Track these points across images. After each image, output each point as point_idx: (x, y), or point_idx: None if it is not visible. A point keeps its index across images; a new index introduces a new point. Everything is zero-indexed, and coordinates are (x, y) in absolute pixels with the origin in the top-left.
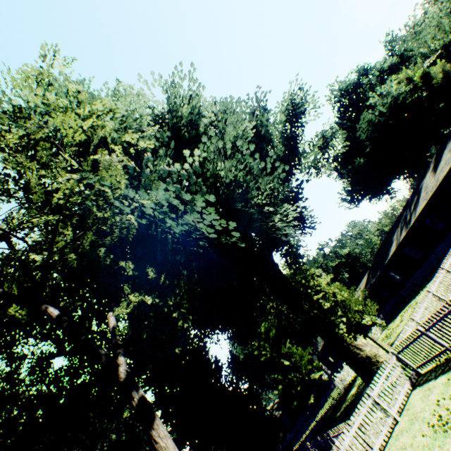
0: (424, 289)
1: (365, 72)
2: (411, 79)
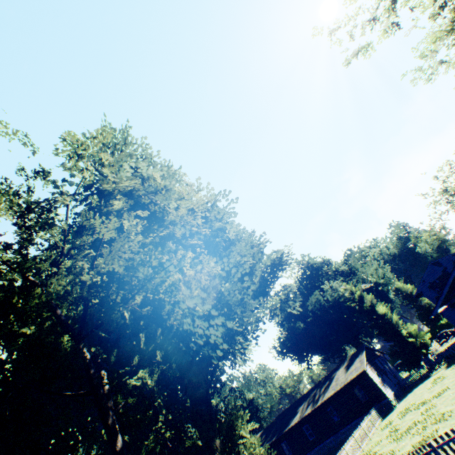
0: None
1: (328, 263)
2: (352, 292)
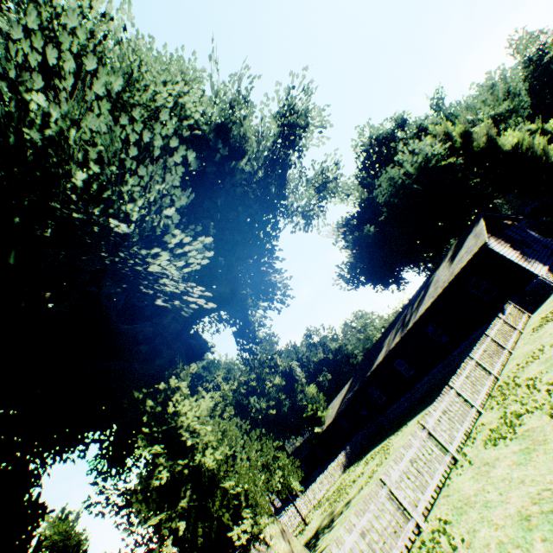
0: (403, 429)
1: (402, 123)
2: (449, 136)
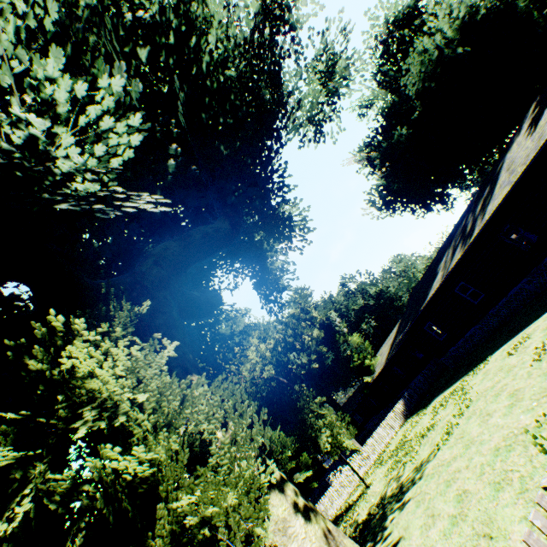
0: (483, 367)
1: None
2: None
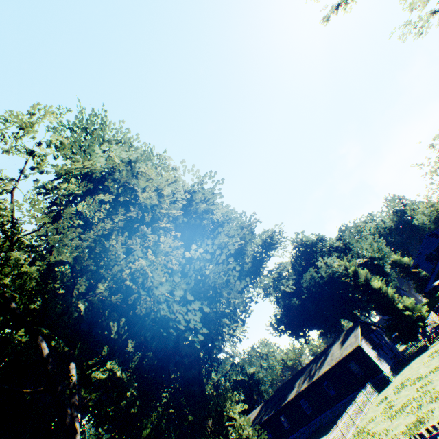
0: None
1: (322, 240)
2: (347, 268)
